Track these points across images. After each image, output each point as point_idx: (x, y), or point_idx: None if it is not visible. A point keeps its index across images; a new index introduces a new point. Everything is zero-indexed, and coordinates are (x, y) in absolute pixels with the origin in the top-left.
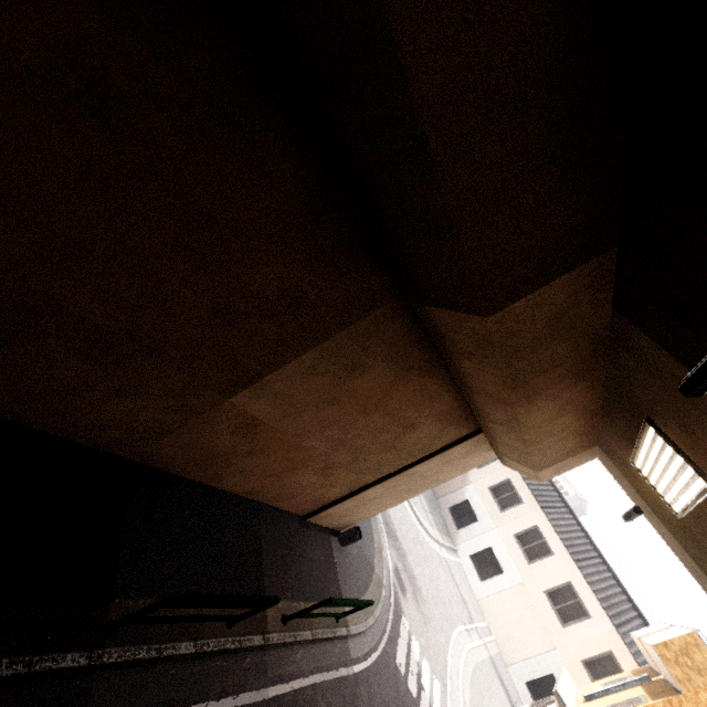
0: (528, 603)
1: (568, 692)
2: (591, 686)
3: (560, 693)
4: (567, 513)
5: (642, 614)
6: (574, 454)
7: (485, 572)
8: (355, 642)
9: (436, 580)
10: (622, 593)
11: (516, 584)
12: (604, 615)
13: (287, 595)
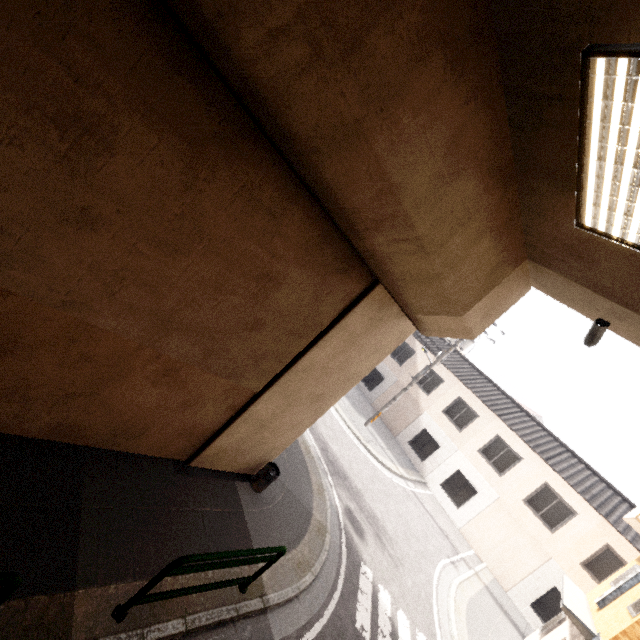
0: (510, 517)
1: (577, 602)
2: (599, 589)
3: (569, 607)
4: (524, 416)
5: (626, 498)
6: (501, 278)
7: (459, 497)
8: (281, 615)
9: (406, 515)
10: (600, 482)
11: (493, 501)
12: (590, 508)
13: (135, 572)
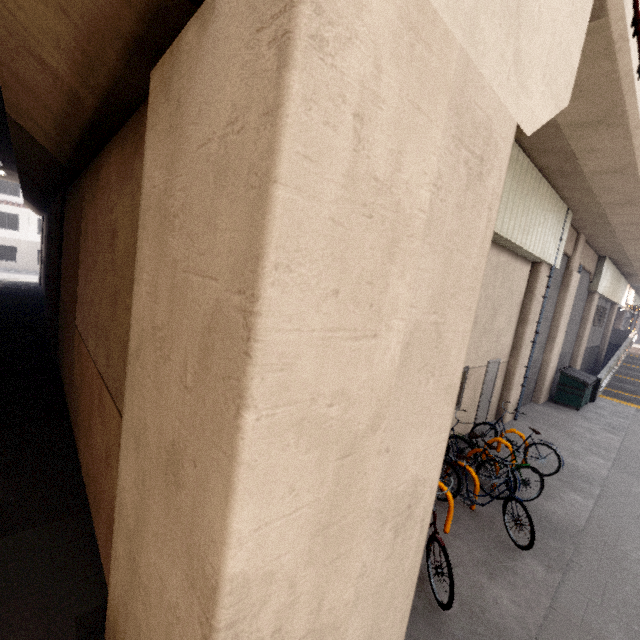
0: None
1: None
2: None
3: None
4: None
5: None
6: None
7: None
8: None
9: None
10: None
11: None
12: None
13: None
